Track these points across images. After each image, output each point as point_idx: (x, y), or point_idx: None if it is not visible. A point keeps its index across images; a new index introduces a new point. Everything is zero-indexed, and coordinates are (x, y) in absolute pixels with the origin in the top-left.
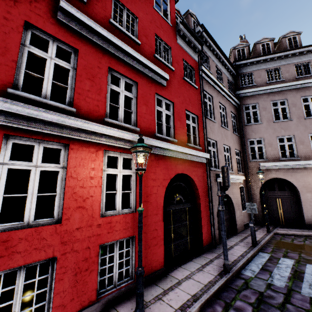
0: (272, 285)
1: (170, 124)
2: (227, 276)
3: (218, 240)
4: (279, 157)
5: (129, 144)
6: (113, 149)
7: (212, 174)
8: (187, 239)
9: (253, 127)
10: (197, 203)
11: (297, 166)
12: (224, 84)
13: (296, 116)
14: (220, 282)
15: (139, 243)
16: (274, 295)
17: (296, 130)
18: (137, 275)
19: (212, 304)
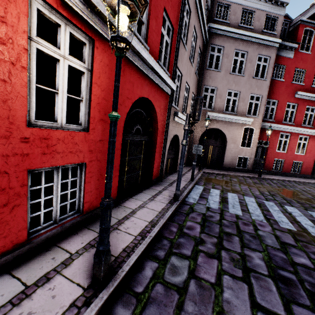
0: (210, 208)
1: (144, 19)
2: (177, 204)
3: (163, 175)
4: (223, 109)
5: (84, 9)
6: (50, 1)
7: (172, 111)
8: (139, 172)
9: (212, 74)
10: (154, 138)
11: (233, 121)
12: (203, 3)
13: (248, 73)
14: (172, 209)
15: (109, 165)
16: (213, 215)
17: (243, 88)
18: (104, 207)
19: (168, 227)
